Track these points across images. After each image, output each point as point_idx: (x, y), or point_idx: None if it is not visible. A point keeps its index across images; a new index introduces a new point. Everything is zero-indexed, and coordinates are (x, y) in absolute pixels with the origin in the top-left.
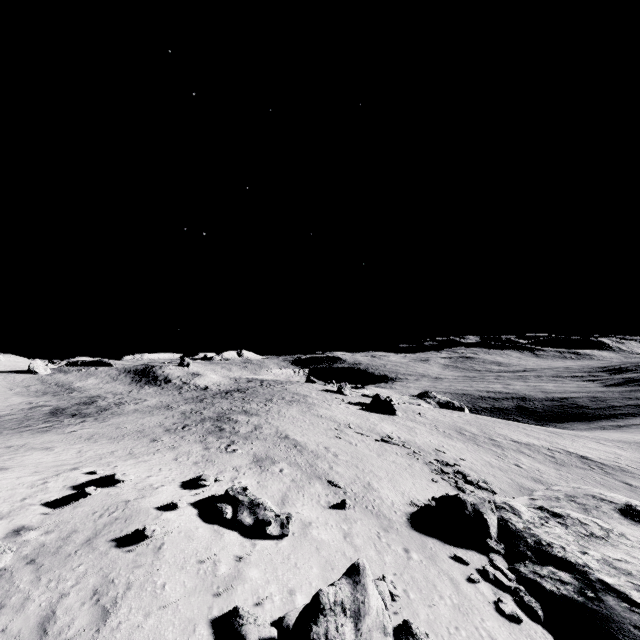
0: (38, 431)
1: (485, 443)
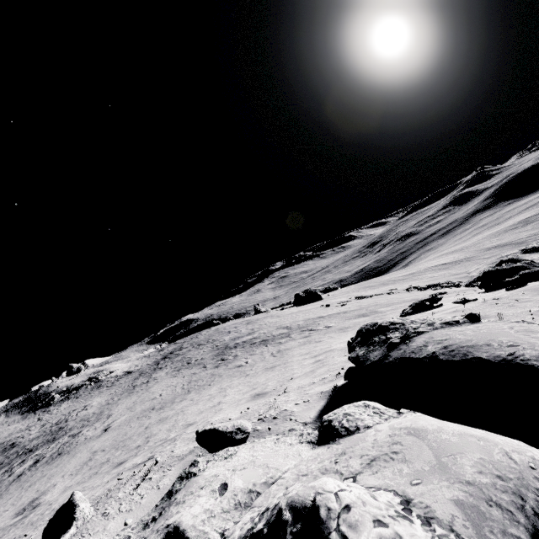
0: (45, 463)
1: (395, 282)
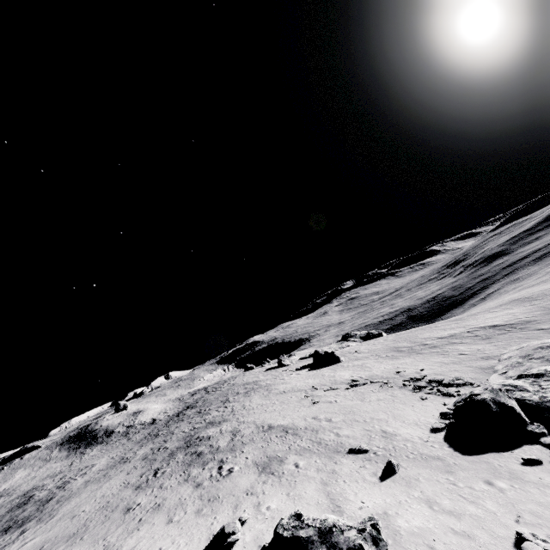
0: None
1: (423, 349)
